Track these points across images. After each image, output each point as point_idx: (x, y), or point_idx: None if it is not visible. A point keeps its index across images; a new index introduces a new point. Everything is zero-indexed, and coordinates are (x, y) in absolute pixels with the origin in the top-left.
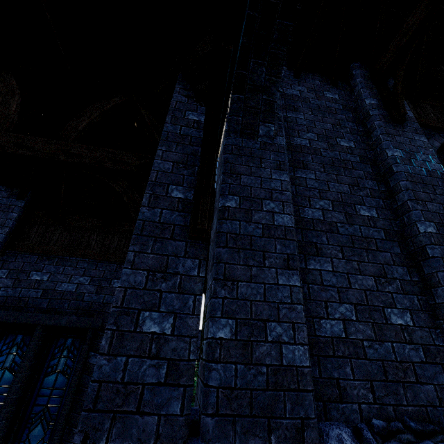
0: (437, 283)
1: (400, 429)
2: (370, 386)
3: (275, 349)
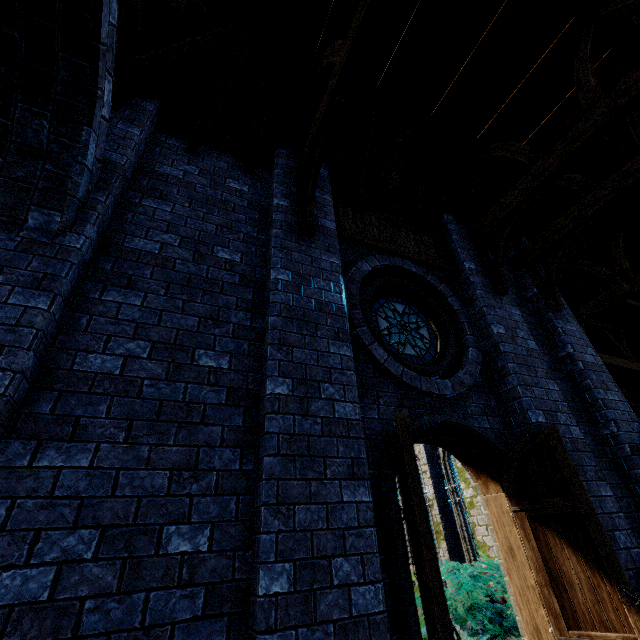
0: (262, 474)
1: None
2: None
3: None
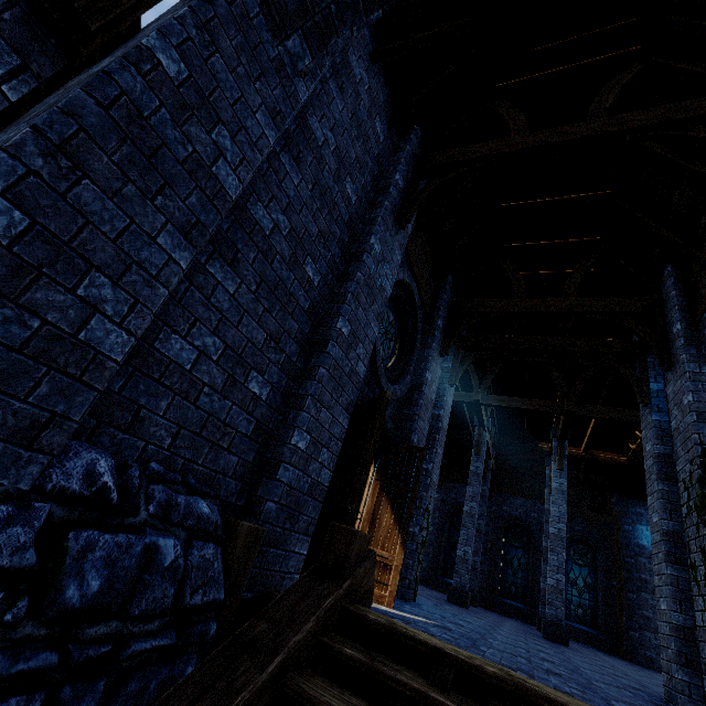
0: (313, 376)
1: (177, 481)
2: (176, 431)
3: (79, 310)
